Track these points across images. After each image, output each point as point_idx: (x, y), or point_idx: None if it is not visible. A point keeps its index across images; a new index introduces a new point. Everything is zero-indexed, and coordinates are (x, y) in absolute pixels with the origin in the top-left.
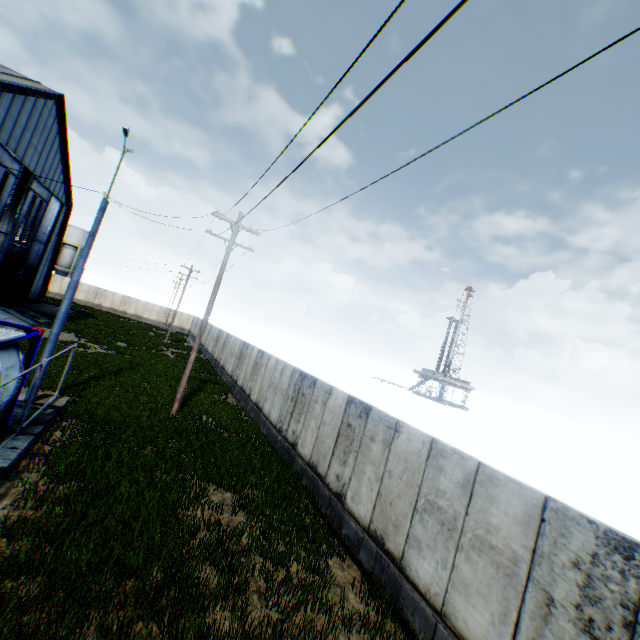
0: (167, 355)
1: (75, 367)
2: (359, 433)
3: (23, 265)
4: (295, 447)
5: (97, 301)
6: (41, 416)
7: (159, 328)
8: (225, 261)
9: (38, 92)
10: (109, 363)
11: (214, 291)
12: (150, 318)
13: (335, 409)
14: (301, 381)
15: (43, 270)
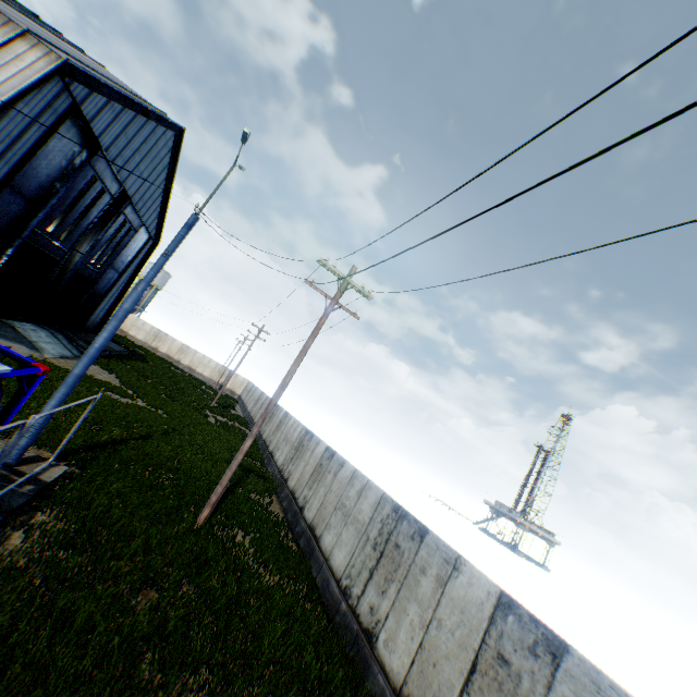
0: (210, 423)
1: (97, 420)
2: (532, 692)
3: (90, 289)
4: (372, 640)
5: (154, 344)
6: (8, 496)
7: (209, 386)
8: (321, 323)
9: (160, 119)
10: (140, 421)
11: (297, 360)
12: (202, 373)
13: (467, 605)
14: (395, 521)
15: (109, 299)
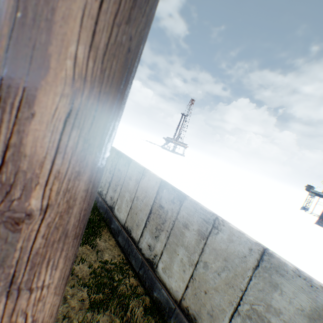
0: None
1: None
2: None
3: None
4: None
5: None
6: None
7: None
8: None
9: None
10: None
11: None
12: None
13: None
14: None
15: None
